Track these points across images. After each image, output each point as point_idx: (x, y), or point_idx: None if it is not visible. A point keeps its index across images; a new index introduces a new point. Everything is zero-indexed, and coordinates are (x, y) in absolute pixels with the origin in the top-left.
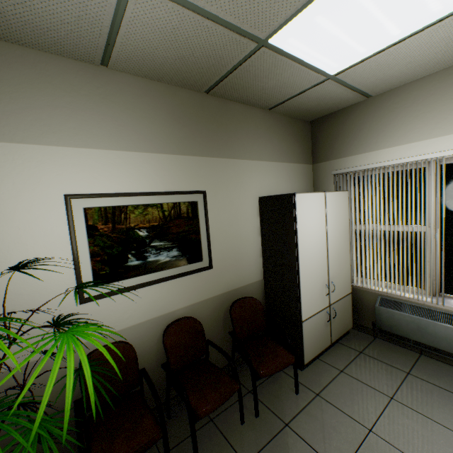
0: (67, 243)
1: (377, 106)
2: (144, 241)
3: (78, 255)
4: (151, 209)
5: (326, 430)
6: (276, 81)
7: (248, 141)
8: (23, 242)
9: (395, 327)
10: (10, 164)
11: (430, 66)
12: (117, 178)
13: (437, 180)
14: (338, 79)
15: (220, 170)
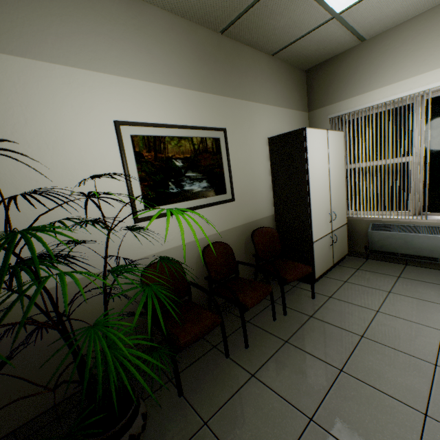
0: (120, 167)
1: (370, 49)
2: (180, 171)
3: (130, 179)
4: (183, 141)
5: (343, 315)
6: (287, 20)
7: (257, 85)
8: (85, 163)
9: (385, 245)
10: (67, 87)
11: (421, 5)
12: (154, 110)
13: (423, 111)
14: (341, 19)
15: (236, 111)
